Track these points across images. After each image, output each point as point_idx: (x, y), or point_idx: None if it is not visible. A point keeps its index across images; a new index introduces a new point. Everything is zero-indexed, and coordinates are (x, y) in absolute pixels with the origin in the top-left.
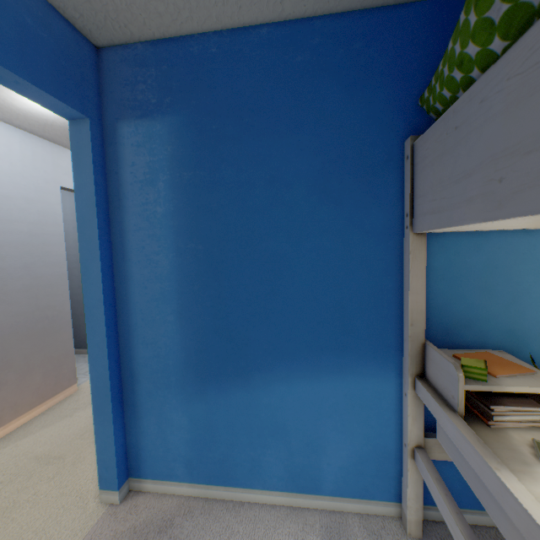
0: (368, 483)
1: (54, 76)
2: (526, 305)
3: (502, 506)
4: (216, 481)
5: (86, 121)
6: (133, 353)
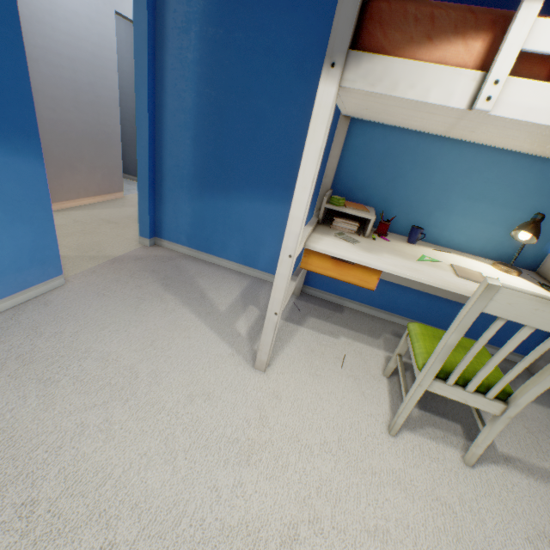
0: None
1: None
2: (400, 184)
3: None
4: (202, 250)
5: None
6: (164, 161)
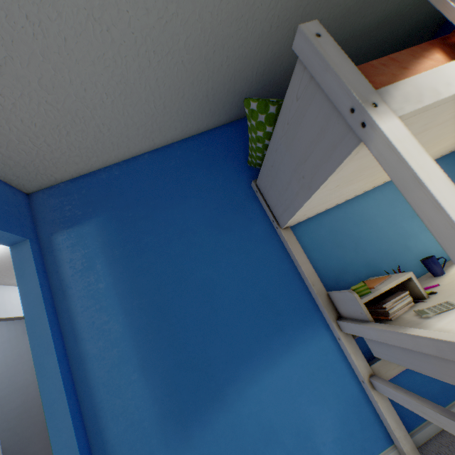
0: (361, 441)
1: (1, 217)
2: (364, 244)
3: (422, 351)
4: None
5: (26, 242)
6: (105, 435)
